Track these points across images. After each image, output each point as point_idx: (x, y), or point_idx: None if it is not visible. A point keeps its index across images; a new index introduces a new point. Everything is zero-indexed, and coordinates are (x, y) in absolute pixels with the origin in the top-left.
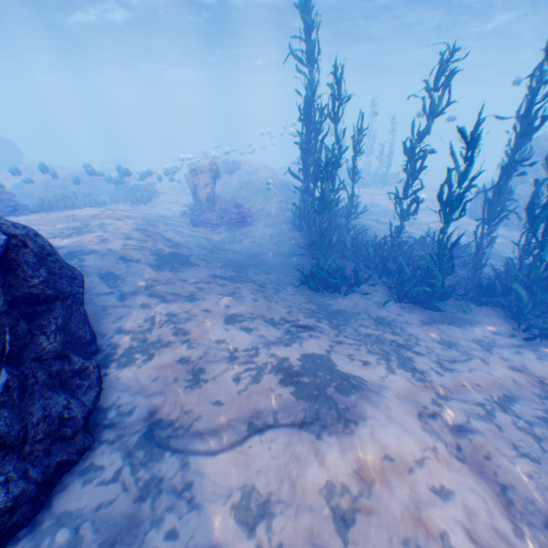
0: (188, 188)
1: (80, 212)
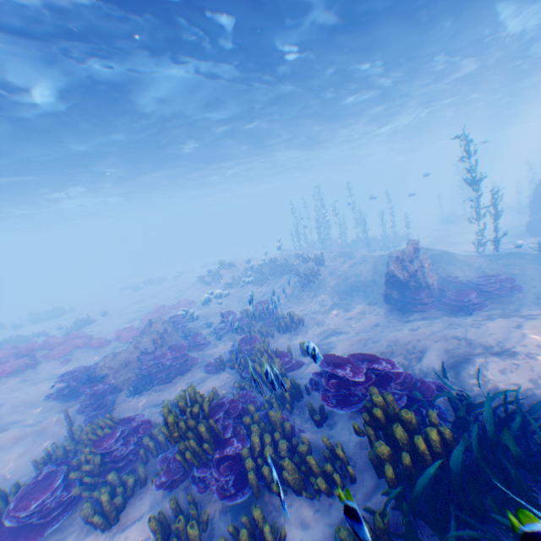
0: (267, 297)
1: (536, 328)
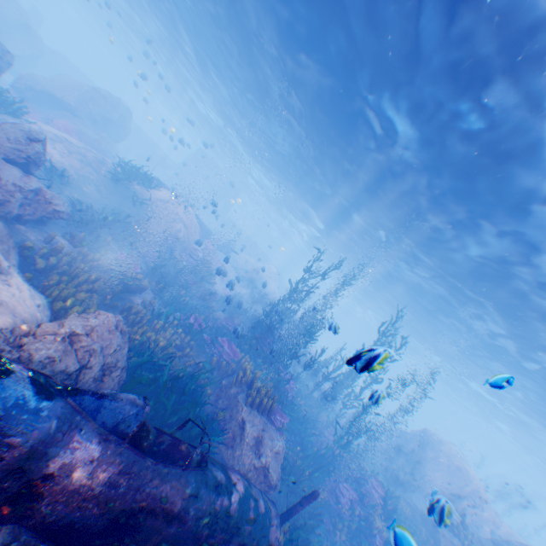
0: None
1: None
